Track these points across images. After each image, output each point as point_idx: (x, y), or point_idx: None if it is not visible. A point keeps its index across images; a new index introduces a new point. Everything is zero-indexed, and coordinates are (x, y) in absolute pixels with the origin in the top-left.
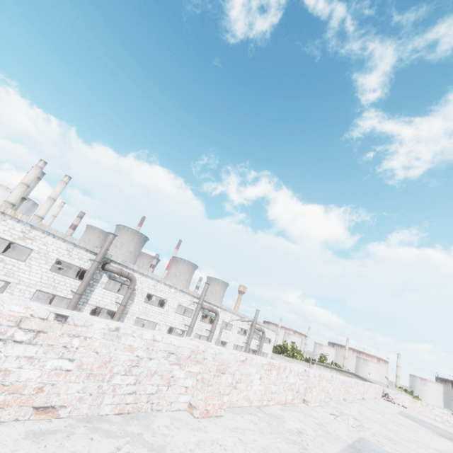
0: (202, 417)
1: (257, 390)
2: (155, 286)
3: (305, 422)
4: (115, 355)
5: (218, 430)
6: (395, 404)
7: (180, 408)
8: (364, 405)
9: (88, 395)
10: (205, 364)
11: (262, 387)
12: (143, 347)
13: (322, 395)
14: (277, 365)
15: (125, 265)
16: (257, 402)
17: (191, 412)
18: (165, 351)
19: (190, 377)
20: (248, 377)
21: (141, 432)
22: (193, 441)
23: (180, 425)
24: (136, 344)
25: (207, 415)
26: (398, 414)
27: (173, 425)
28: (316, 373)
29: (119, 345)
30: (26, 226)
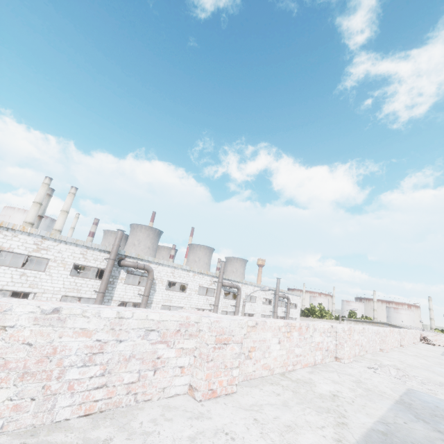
0: (207, 399)
1: (277, 356)
2: (173, 273)
3: (340, 382)
4: (61, 344)
5: (226, 413)
6: (435, 346)
7: (177, 393)
8: (403, 352)
9: (29, 400)
10: (201, 337)
11: (283, 352)
12: (104, 328)
13: (356, 349)
14: (298, 325)
15: (140, 258)
16: (281, 369)
17: (192, 395)
18: (141, 329)
19: (185, 355)
20: (264, 343)
21: (112, 437)
22: (188, 435)
23: (174, 415)
24: (92, 326)
25: (214, 395)
26: (442, 355)
27: (163, 416)
28: (345, 327)
29: (65, 331)
30: (37, 238)
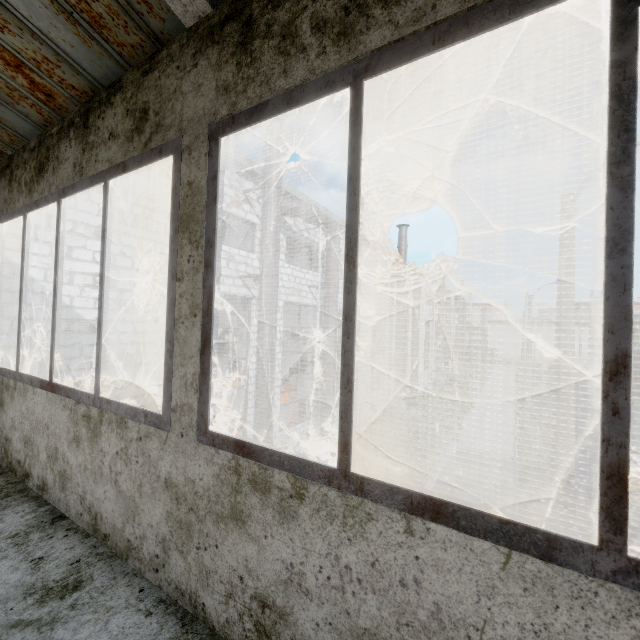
0: None
1: None
2: None
3: None
4: None
5: None
6: None
7: None
8: None
9: None
10: None
11: None
12: None
13: None
14: None
15: None
16: None
17: None
18: None
19: None
20: None
21: None
22: None
23: None
24: None
25: None
26: None
27: None
28: None
29: None
30: None
